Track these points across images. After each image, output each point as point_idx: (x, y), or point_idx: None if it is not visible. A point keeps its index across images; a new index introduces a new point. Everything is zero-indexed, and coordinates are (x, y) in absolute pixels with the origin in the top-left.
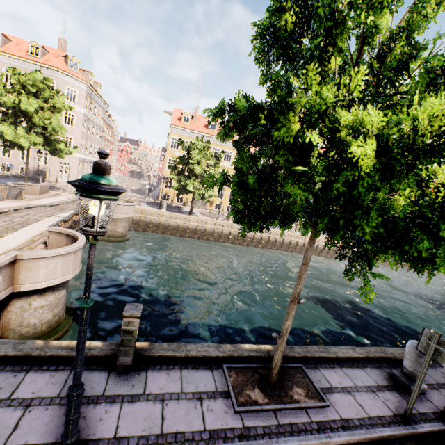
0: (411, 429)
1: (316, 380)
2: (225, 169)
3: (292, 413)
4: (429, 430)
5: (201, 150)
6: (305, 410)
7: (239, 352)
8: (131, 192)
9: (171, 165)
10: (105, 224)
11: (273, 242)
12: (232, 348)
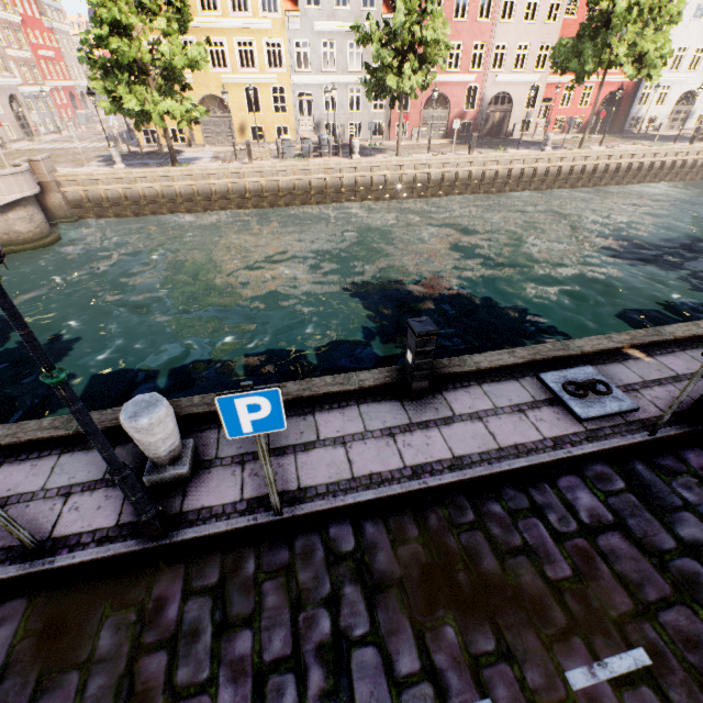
0: (37, 567)
1: None
2: (243, 34)
3: None
4: (86, 560)
5: None
6: None
7: None
8: (103, 140)
9: (78, 54)
10: None
11: (352, 187)
12: None
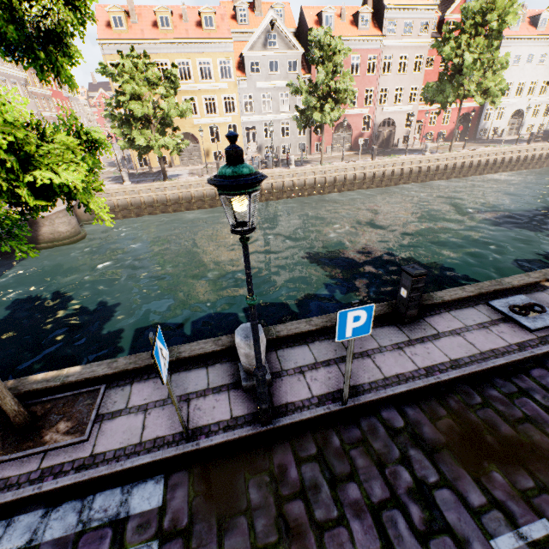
0: (188, 448)
1: (109, 403)
2: (208, 93)
3: (19, 463)
4: (220, 442)
5: (134, 74)
6: (44, 454)
7: (17, 389)
8: (106, 167)
9: (105, 113)
10: (39, 228)
11: (291, 187)
12: (13, 385)
